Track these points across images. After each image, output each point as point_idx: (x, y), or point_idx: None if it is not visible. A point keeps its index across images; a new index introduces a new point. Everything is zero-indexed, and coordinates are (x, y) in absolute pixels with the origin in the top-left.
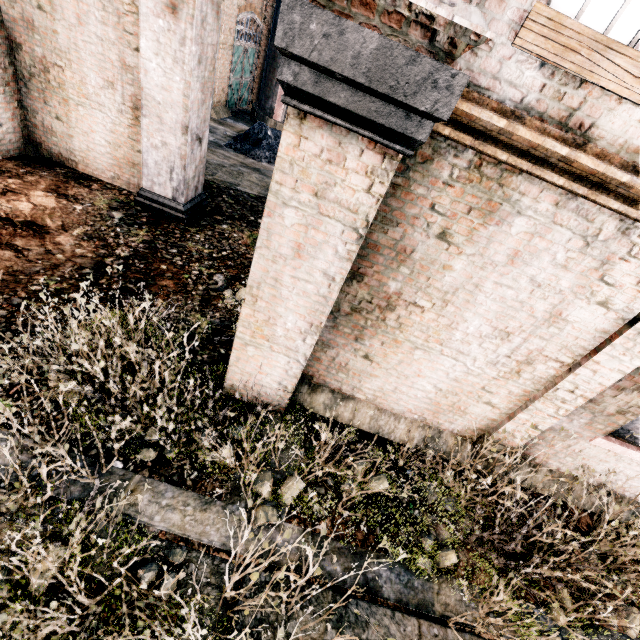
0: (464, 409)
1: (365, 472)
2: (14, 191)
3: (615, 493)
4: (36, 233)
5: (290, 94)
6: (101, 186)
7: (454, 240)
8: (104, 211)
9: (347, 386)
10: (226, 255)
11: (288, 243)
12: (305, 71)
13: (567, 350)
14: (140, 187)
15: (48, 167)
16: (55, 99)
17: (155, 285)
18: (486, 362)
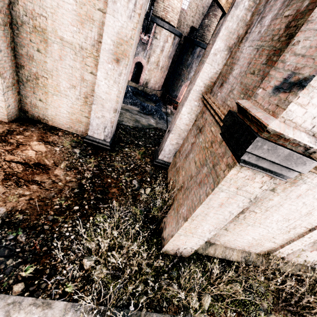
0: (262, 244)
1: (227, 281)
2: (22, 143)
3: (315, 267)
4: (43, 170)
5: (243, 162)
6: (63, 133)
7: (277, 191)
8: (70, 149)
9: (213, 239)
10: (133, 167)
11: (217, 203)
12: (253, 157)
13: (310, 224)
14: (83, 132)
15: (33, 124)
16: (40, 91)
17: (109, 193)
18: (277, 229)
